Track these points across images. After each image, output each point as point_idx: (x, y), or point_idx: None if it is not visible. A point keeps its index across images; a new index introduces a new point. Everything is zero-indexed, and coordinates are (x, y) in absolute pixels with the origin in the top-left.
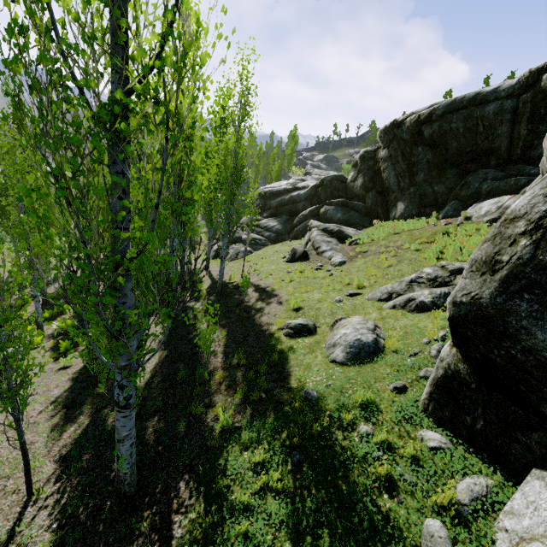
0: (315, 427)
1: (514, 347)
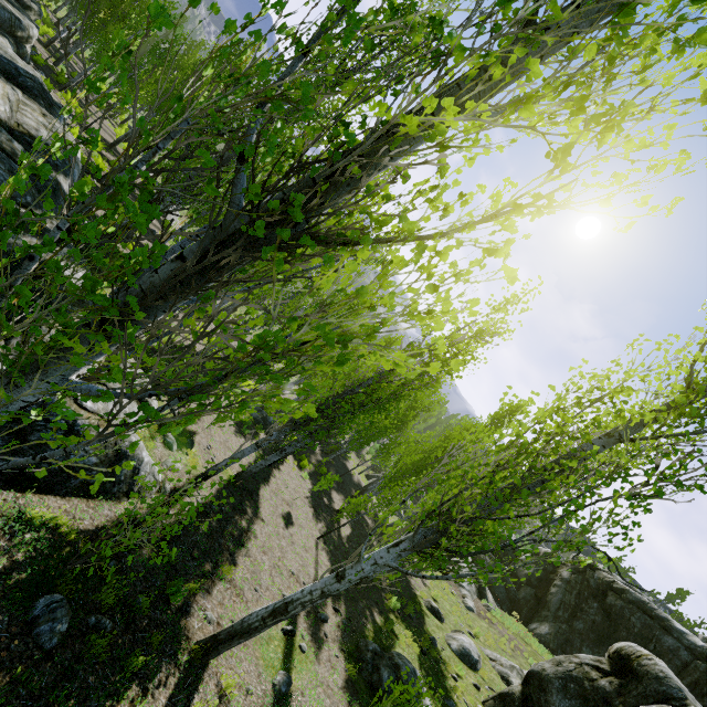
0: (435, 651)
1: (543, 696)
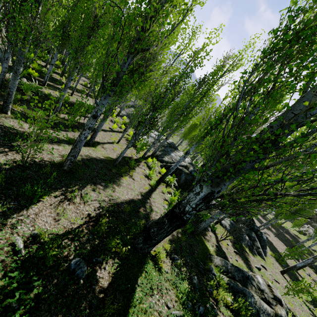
0: None
1: None
